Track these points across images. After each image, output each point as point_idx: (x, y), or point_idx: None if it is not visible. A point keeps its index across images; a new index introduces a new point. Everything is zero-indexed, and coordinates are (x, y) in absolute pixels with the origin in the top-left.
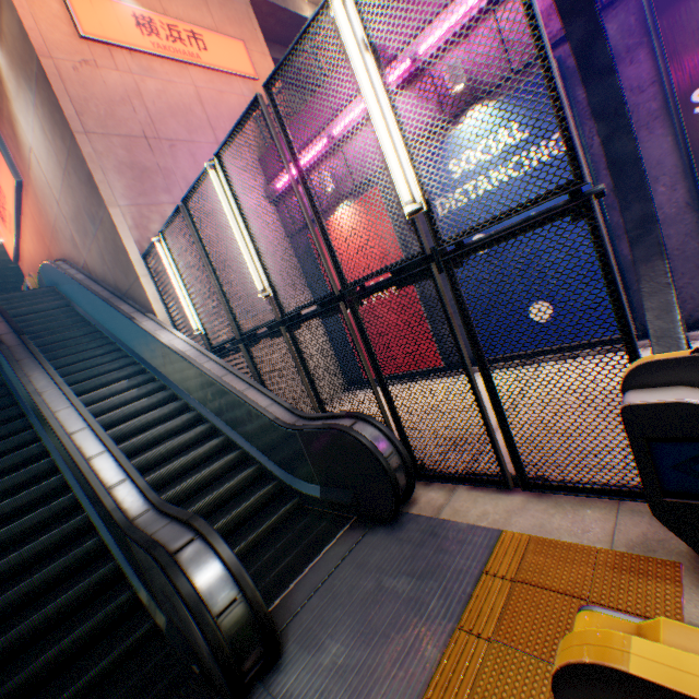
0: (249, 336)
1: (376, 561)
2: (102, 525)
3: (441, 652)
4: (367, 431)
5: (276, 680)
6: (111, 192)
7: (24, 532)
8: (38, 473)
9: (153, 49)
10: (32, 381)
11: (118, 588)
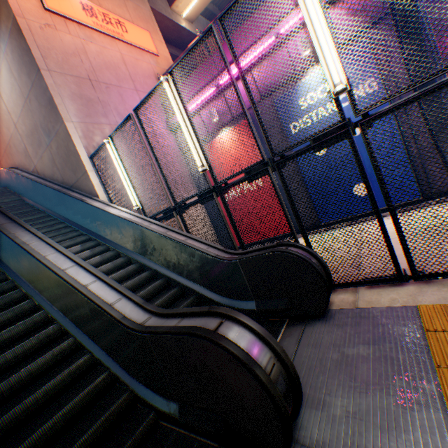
0: (179, 206)
1: (328, 341)
2: (91, 344)
3: (437, 385)
4: (299, 252)
5: (301, 435)
6: (67, 112)
7: (16, 358)
8: (20, 312)
9: (94, 25)
10: (18, 236)
11: (111, 394)
